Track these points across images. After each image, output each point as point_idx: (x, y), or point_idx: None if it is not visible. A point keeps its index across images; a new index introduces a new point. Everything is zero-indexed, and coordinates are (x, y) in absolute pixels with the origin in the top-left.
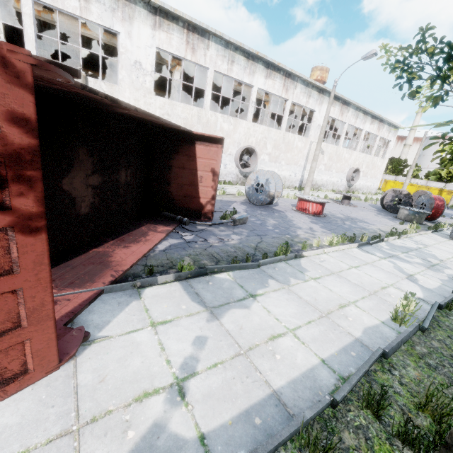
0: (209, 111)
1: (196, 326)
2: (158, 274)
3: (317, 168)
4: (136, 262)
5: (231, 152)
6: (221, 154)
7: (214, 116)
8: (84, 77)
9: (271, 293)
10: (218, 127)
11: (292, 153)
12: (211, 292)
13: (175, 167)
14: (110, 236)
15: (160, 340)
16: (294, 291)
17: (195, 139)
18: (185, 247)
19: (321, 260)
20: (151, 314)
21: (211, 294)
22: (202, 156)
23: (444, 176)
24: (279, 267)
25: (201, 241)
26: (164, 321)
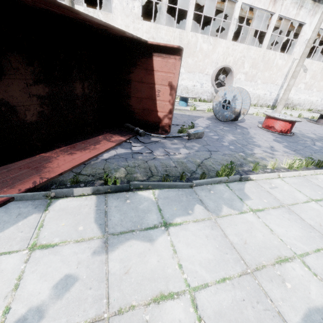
0: (190, 32)
1: (76, 259)
2: (82, 185)
3: (296, 86)
4: (68, 169)
5: (208, 72)
6: (178, 67)
7: (194, 37)
8: (70, 1)
9: (190, 224)
10: (197, 47)
11: (270, 71)
12: (122, 213)
13: (134, 81)
14: (65, 143)
15: (23, 271)
16: (220, 226)
17: (152, 50)
18: (128, 157)
19: (272, 187)
20: (41, 233)
21: (121, 215)
22: (160, 69)
23: None
24: (216, 189)
25: (147, 152)
26: (47, 245)
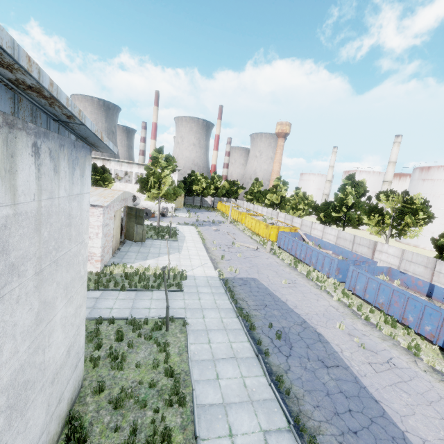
0: None
1: None
2: None
3: None
4: None
5: None
6: None
7: None
8: None
9: None
10: None
11: None
12: None
13: None
14: None
15: None
16: None
17: None
18: None
19: None
20: None
21: None
22: None
23: (268, 203)
24: None
25: None
26: None
